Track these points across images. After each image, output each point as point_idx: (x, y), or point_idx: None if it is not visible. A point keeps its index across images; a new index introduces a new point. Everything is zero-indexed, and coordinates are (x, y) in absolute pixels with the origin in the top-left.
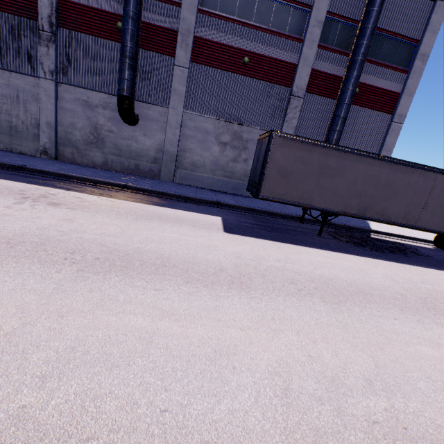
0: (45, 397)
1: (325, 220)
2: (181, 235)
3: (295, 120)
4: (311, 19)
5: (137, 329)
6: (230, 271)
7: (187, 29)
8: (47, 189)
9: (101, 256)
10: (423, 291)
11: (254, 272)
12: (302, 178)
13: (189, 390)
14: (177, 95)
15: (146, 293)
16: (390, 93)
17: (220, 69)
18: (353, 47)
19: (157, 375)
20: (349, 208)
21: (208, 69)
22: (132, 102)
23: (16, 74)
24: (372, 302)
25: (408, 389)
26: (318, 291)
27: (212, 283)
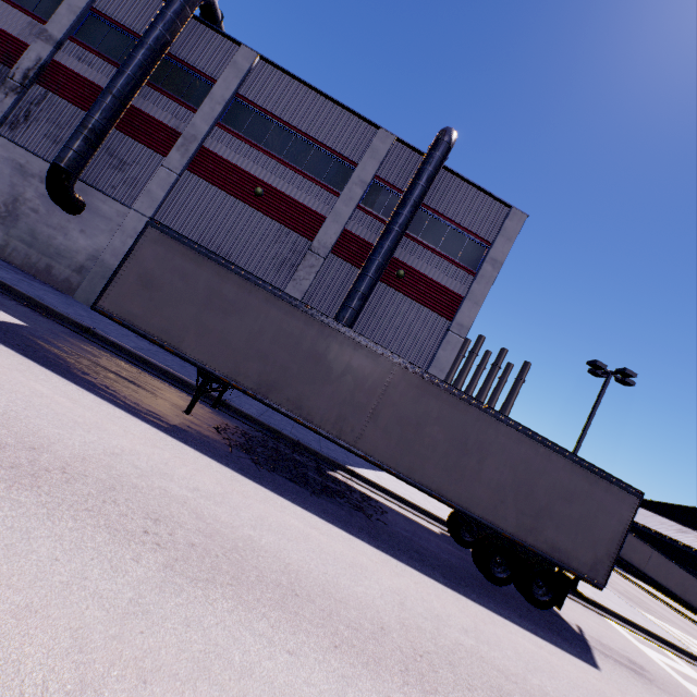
0: None
1: (201, 387)
2: None
3: (308, 282)
4: (353, 175)
5: None
6: None
7: (194, 136)
8: None
9: None
10: (135, 480)
11: None
12: (176, 300)
13: None
14: (151, 198)
15: None
16: (450, 292)
17: (223, 189)
18: (391, 215)
19: None
20: (244, 376)
21: (207, 184)
22: (70, 178)
23: None
24: None
25: None
26: None
27: None
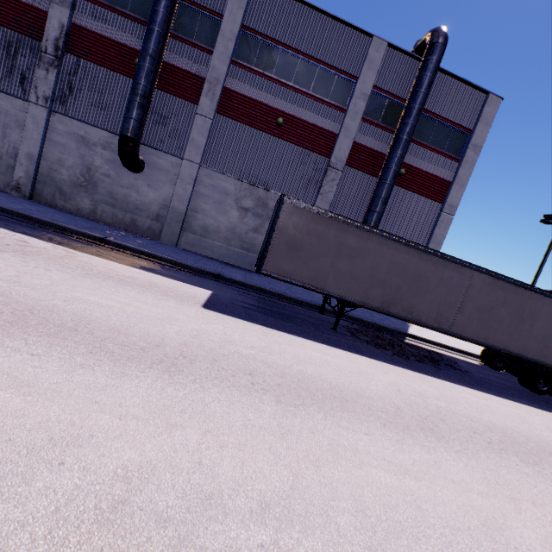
0: None
1: (341, 311)
2: (135, 301)
3: (332, 194)
4: (355, 90)
5: None
6: (169, 349)
7: (216, 78)
8: None
9: None
10: (431, 407)
11: (205, 355)
12: (316, 255)
13: None
14: (196, 146)
15: (12, 356)
16: (441, 180)
17: (249, 125)
18: (398, 125)
19: None
20: (371, 299)
21: (236, 123)
22: (137, 145)
23: (2, 94)
24: (349, 411)
25: (318, 522)
26: (279, 388)
27: (129, 358)
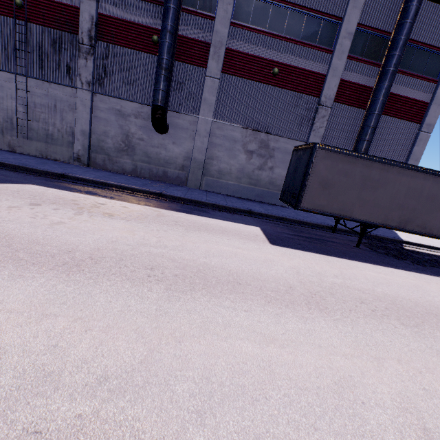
0: (211, 436)
1: (364, 232)
2: (235, 248)
3: (323, 129)
4: (341, 30)
5: (253, 357)
6: (300, 289)
7: (220, 41)
8: (94, 198)
9: (178, 272)
10: None
11: (322, 290)
12: (344, 190)
13: (336, 430)
14: (207, 105)
15: (239, 315)
16: (419, 102)
17: (249, 79)
18: (384, 58)
19: (298, 411)
20: (390, 220)
21: (238, 79)
22: (166, 112)
23: (55, 85)
24: None
25: None
26: (391, 312)
27: (291, 303)
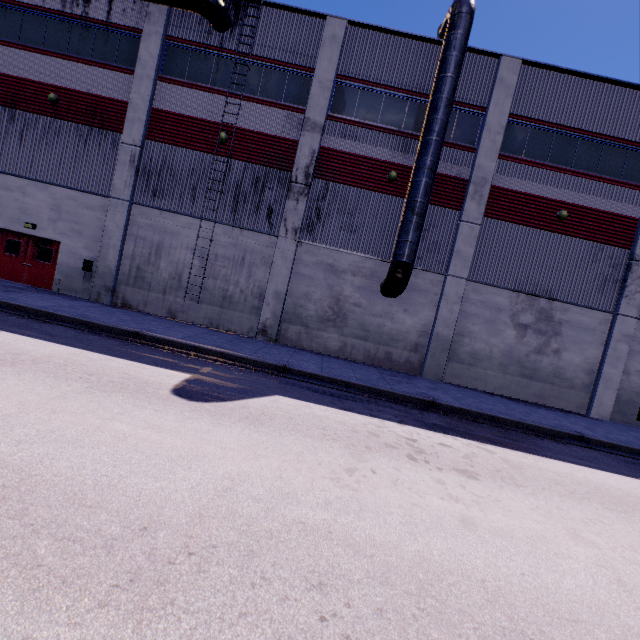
0: None
1: None
2: None
3: None
4: None
5: None
6: None
7: (483, 177)
8: (379, 422)
9: None
10: None
11: None
12: None
13: None
14: (461, 258)
15: None
16: None
17: (523, 224)
18: None
19: None
20: None
21: (506, 224)
22: (412, 270)
23: (248, 232)
24: None
25: None
26: None
27: None
